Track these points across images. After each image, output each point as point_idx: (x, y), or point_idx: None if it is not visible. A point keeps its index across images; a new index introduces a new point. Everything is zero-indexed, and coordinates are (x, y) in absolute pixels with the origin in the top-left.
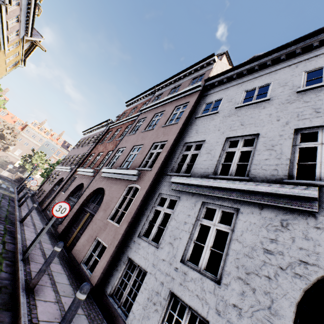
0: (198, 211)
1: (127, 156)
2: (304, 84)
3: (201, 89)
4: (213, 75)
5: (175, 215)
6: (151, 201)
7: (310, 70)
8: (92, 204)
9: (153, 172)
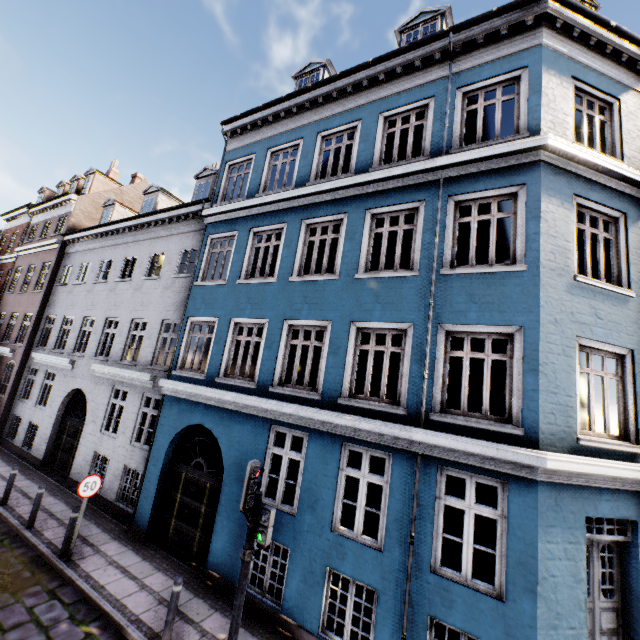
0: (45, 376)
1: (8, 326)
2: (99, 275)
3: (60, 247)
4: (77, 219)
5: (36, 380)
6: (26, 372)
7: (104, 261)
8: None
9: (23, 349)
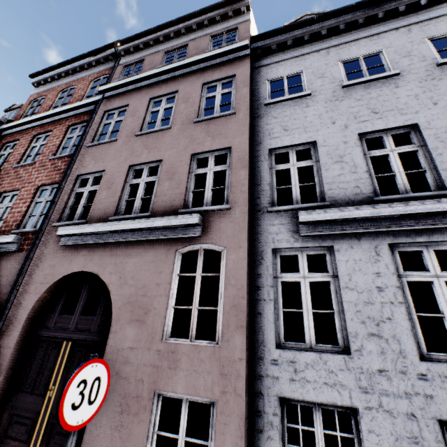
0: (392, 262)
1: (122, 189)
2: (438, 56)
3: (250, 54)
4: (252, 34)
5: (345, 281)
6: (261, 268)
7: (434, 37)
8: (63, 317)
9: (240, 212)
